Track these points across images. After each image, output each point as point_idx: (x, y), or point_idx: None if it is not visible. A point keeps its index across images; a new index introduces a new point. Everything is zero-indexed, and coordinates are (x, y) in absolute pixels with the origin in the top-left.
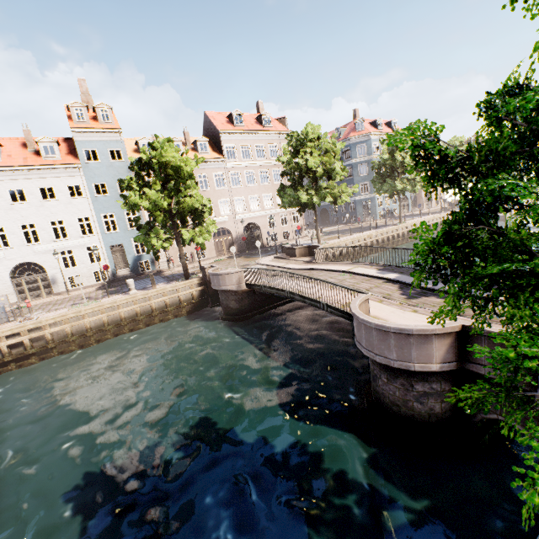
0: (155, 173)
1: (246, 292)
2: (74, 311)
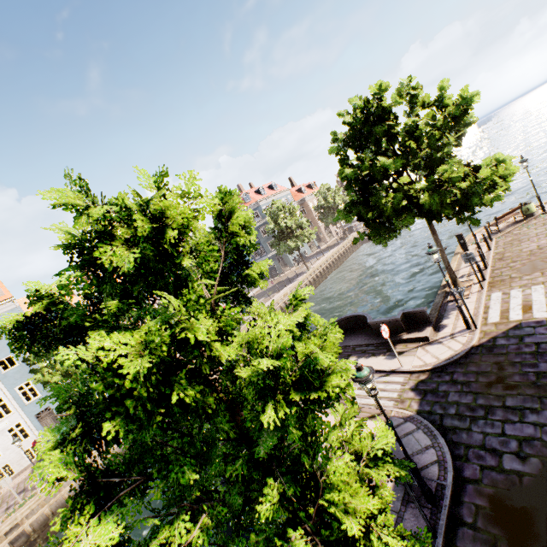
0: None
1: None
2: (8, 522)
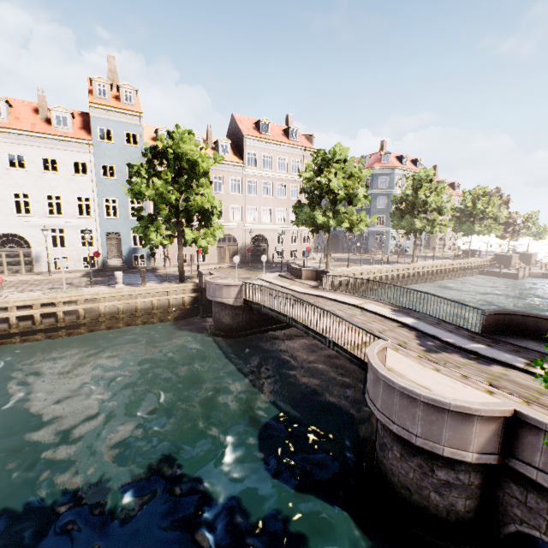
0: (168, 165)
1: (242, 308)
2: (49, 296)
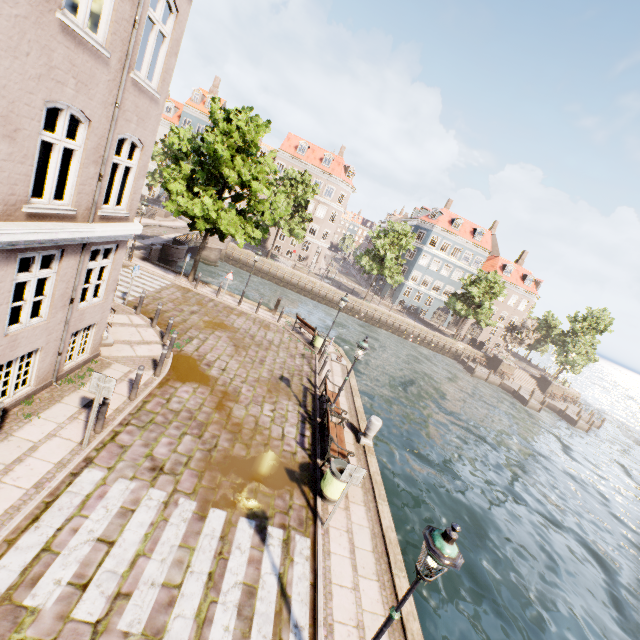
0: None
1: None
2: None
